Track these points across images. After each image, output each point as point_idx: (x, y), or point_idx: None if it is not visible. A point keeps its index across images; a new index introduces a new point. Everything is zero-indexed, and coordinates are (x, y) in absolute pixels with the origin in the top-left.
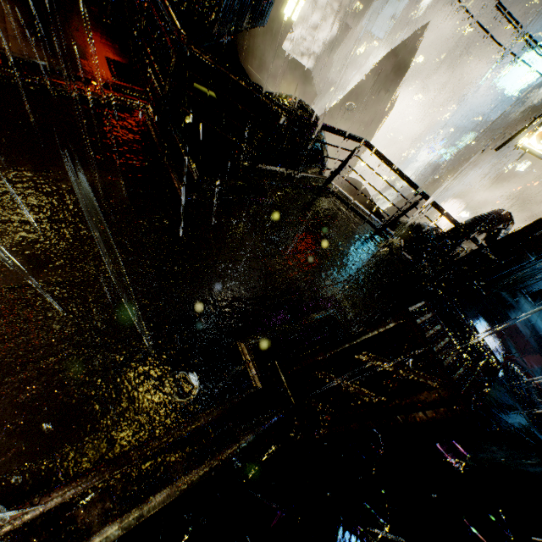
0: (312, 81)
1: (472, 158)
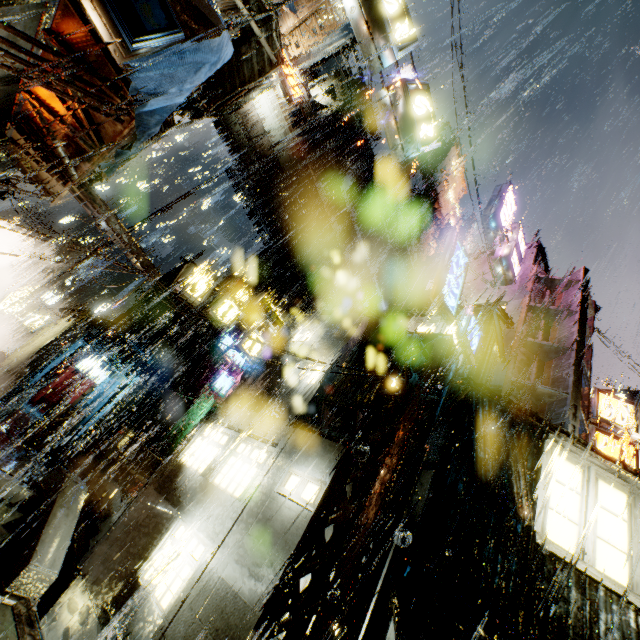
0: None
1: None
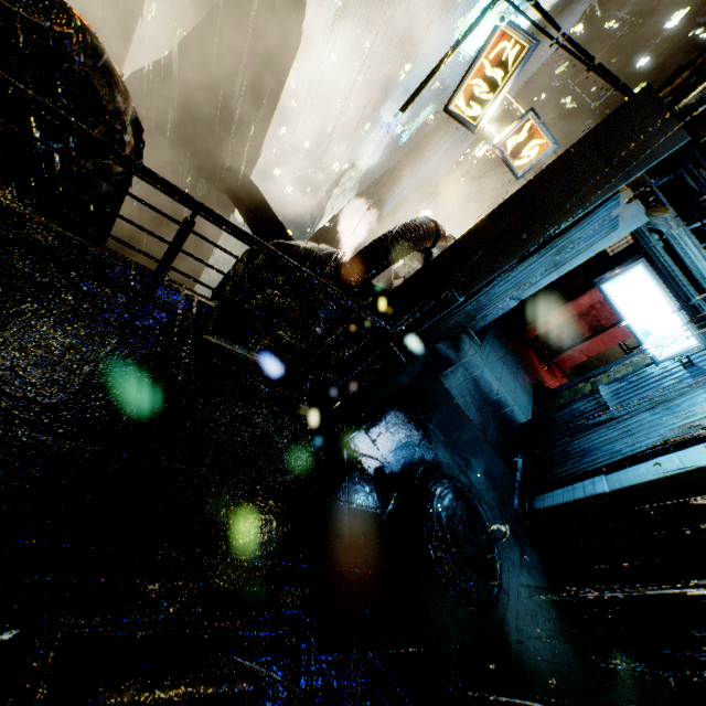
0: None
1: (429, 138)
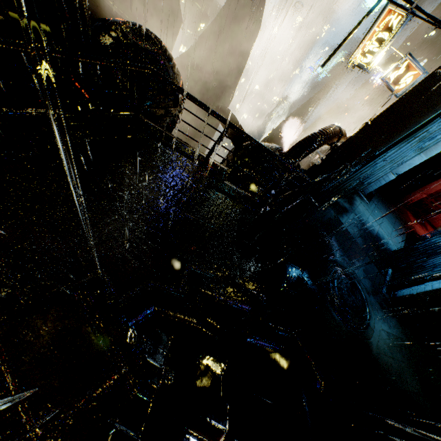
0: (177, 6)
1: (340, 74)
